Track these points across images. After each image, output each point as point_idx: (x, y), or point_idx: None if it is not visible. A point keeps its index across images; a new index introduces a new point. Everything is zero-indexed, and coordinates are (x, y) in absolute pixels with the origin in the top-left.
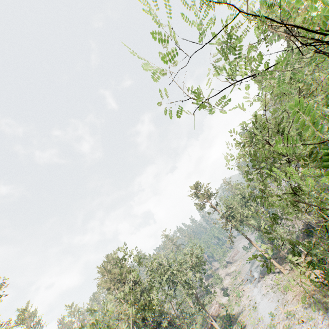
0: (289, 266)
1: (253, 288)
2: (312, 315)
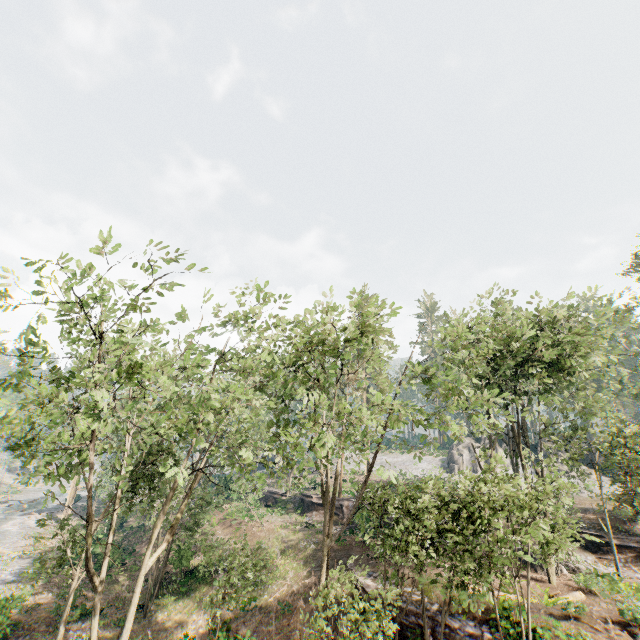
0: (79, 521)
1: (2, 516)
2: (15, 564)
